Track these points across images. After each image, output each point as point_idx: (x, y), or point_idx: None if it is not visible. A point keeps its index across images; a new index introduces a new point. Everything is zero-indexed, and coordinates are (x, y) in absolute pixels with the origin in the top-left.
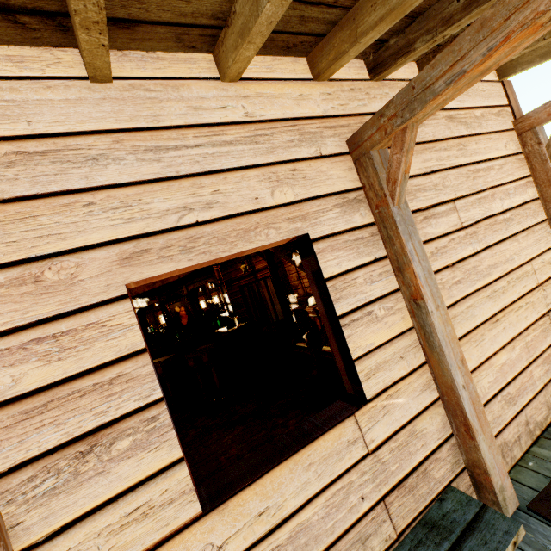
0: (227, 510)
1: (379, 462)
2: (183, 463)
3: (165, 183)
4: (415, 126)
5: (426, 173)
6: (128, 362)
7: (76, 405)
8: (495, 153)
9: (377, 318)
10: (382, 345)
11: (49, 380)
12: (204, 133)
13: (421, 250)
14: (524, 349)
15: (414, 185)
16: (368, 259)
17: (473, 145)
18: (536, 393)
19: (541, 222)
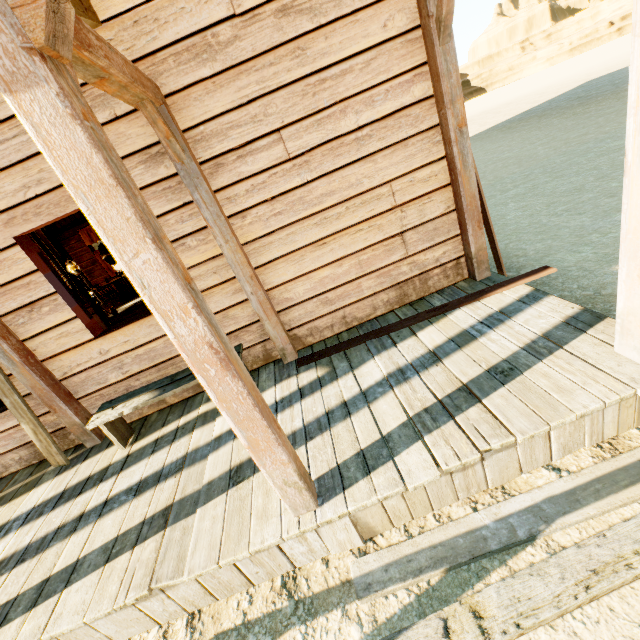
0: (107, 338)
1: None
2: (78, 319)
3: (6, 172)
4: (146, 102)
5: (242, 105)
6: (32, 275)
7: (18, 293)
8: (361, 44)
9: (191, 248)
10: (197, 265)
11: (1, 283)
12: (15, 125)
13: (209, 198)
14: (356, 266)
15: (225, 123)
16: (177, 204)
17: (320, 43)
18: (362, 299)
19: (425, 131)
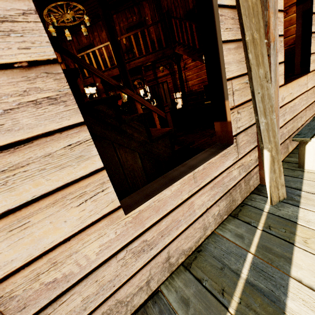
0: (286, 87)
1: (307, 96)
2: (283, 64)
3: None
4: None
5: None
6: (280, 13)
7: None
8: None
9: None
10: None
11: None
12: None
13: None
14: None
15: None
16: None
17: None
18: None
19: None
